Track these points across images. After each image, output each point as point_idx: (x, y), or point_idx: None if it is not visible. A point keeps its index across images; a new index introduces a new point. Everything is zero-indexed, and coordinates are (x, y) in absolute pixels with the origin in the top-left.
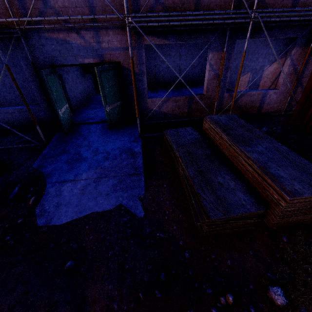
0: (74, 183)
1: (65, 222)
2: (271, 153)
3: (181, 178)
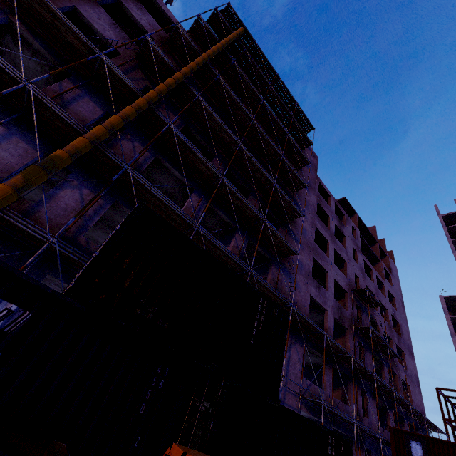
0: None
1: None
2: None
3: None
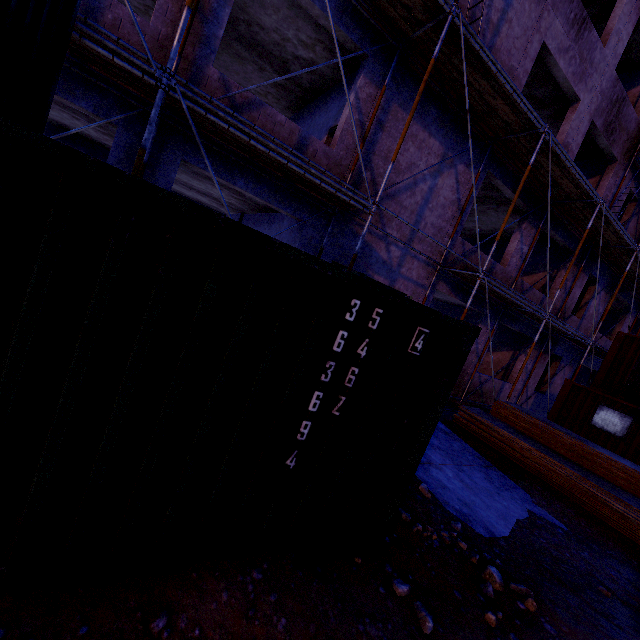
0: (437, 468)
1: (507, 532)
2: (621, 459)
3: (544, 479)
